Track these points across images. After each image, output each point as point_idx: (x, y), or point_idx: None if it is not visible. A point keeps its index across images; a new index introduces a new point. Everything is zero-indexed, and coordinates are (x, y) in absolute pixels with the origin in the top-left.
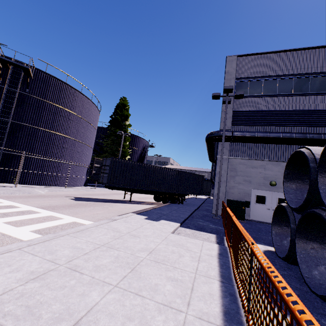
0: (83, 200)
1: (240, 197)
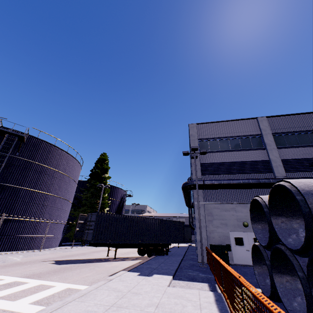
0: (65, 263)
1: (221, 241)
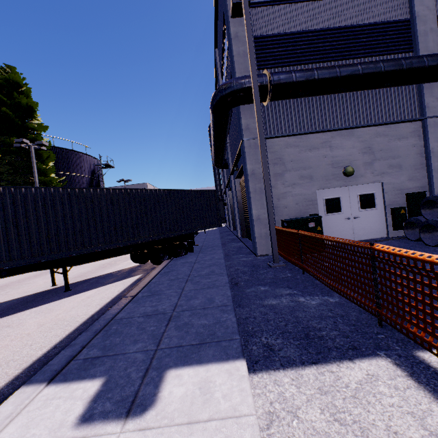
0: None
1: (300, 210)
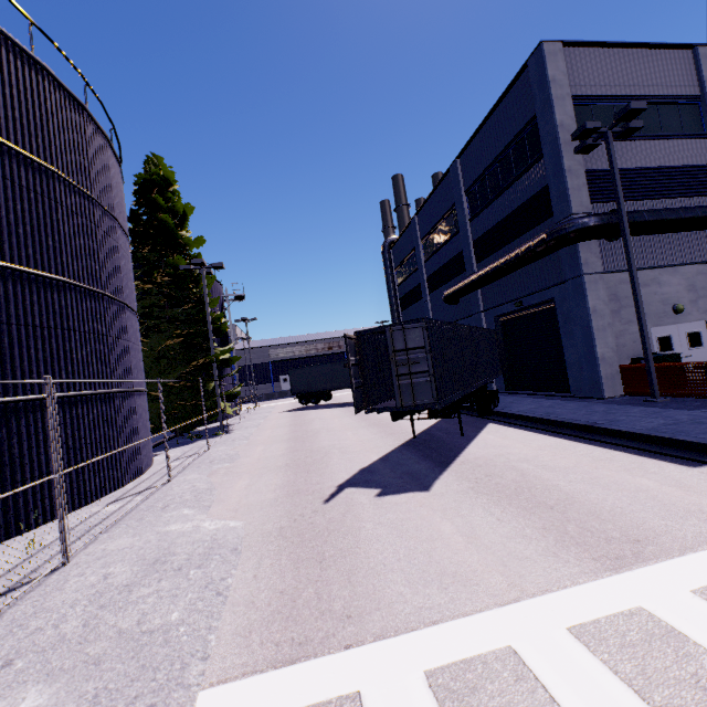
0: (424, 482)
1: (637, 349)
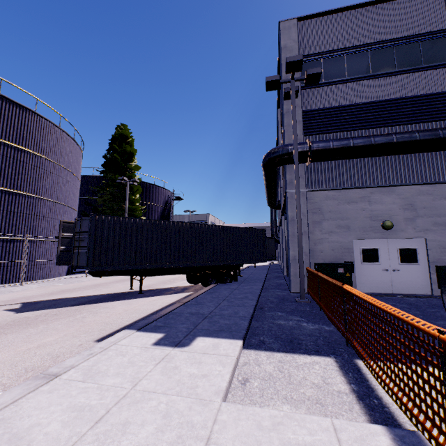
0: (35, 309)
1: (335, 256)
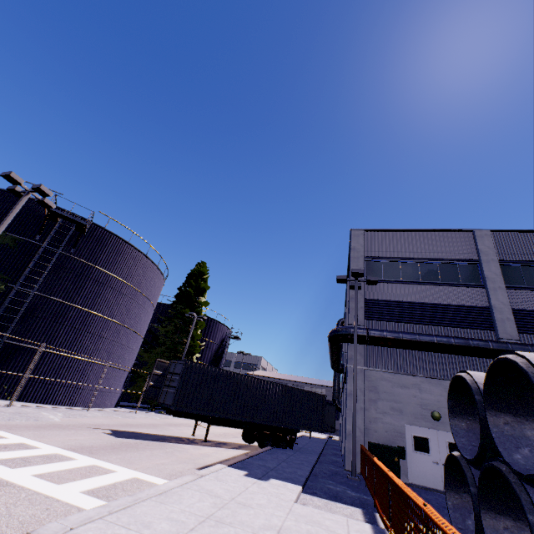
0: (128, 437)
1: (389, 438)
